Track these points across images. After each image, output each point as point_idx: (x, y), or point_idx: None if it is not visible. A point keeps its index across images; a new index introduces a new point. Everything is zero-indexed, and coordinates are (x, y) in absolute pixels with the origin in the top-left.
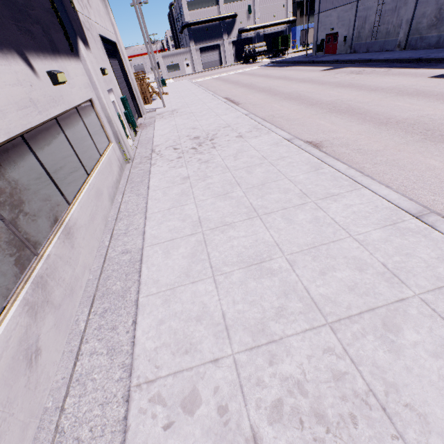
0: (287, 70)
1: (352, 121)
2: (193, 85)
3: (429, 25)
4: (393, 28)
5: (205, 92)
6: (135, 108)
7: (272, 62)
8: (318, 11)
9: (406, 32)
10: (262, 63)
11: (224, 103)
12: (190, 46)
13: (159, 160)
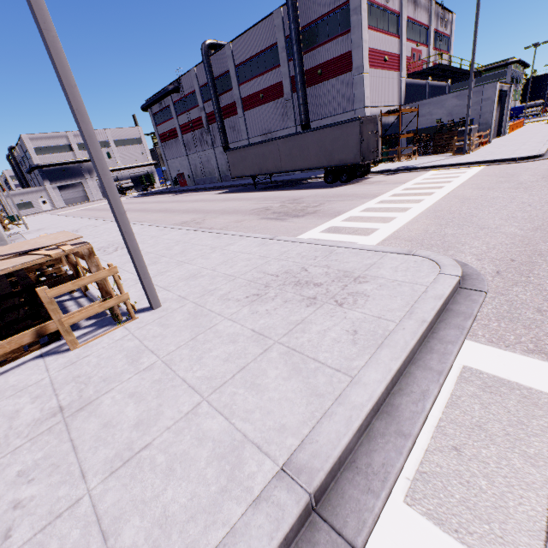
0: (148, 198)
1: (162, 213)
2: (56, 216)
3: (227, 169)
4: (211, 170)
5: (70, 217)
6: None
7: (140, 194)
8: (165, 159)
9: (218, 173)
10: (131, 195)
11: (87, 219)
12: (45, 185)
13: None
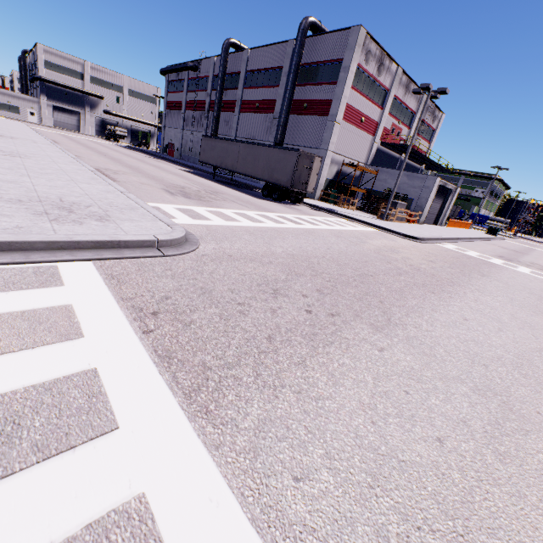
0: (127, 150)
1: (109, 160)
2: (26, 126)
3: None
4: (198, 152)
5: (34, 132)
6: None
7: (128, 146)
8: (164, 125)
9: None
10: (120, 144)
11: (43, 137)
12: (40, 98)
13: None
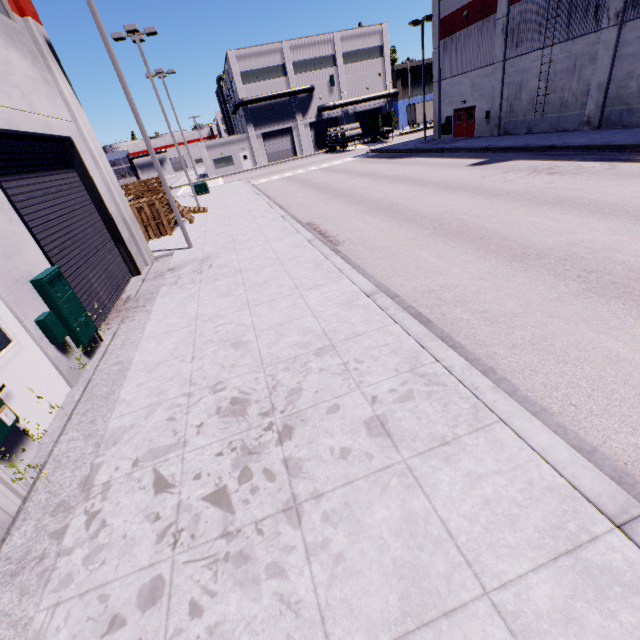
0: (404, 164)
1: None
2: (251, 193)
3: None
4: (572, 96)
5: (271, 210)
6: (124, 259)
7: (374, 151)
8: (438, 78)
9: (600, 102)
10: (357, 152)
11: (308, 242)
12: (248, 132)
13: (70, 601)
